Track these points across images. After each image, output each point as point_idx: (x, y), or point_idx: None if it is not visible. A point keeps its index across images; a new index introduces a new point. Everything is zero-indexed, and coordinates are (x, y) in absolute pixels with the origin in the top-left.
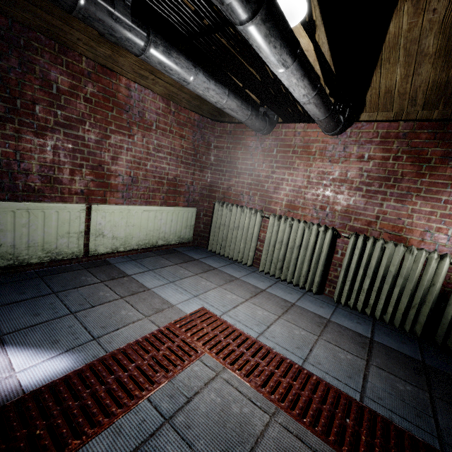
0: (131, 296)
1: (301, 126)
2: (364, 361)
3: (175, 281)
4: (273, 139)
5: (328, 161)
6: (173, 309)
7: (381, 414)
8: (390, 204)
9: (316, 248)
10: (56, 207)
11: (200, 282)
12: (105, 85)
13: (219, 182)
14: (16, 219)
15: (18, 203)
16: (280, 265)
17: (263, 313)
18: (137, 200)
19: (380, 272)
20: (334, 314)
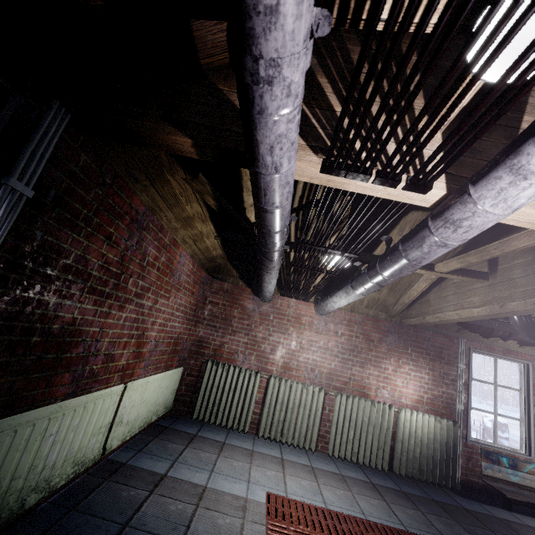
0: (203, 501)
1: (293, 301)
2: (384, 501)
3: (213, 469)
4: (270, 306)
5: (315, 332)
6: (251, 502)
7: (419, 534)
8: (357, 369)
9: (312, 406)
10: (105, 394)
11: (233, 463)
12: (171, 254)
13: (210, 338)
14: (71, 421)
15: (82, 396)
16: (281, 428)
17: (306, 482)
18: (151, 367)
19: (359, 423)
20: (339, 468)
